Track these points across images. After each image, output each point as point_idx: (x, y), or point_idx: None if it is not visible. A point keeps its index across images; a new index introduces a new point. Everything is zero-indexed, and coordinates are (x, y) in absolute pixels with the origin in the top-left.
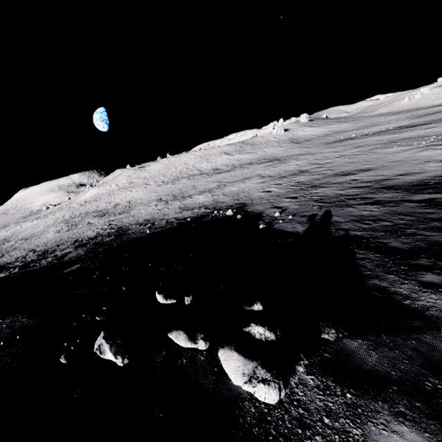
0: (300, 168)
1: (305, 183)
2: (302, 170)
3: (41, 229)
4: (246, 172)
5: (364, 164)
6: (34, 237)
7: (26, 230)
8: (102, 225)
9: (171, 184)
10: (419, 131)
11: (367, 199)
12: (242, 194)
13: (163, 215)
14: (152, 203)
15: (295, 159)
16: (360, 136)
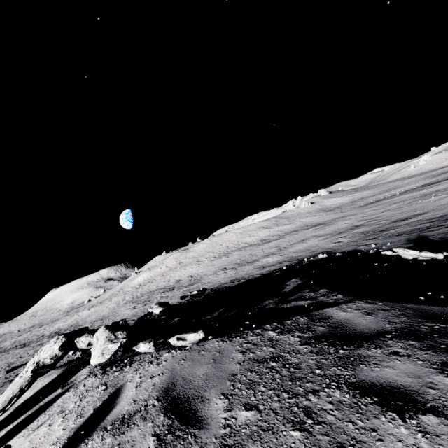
0: (352, 225)
1: (370, 231)
2: (355, 225)
3: (108, 311)
4: (298, 236)
5: (415, 211)
6: (110, 316)
7: (90, 316)
8: (182, 294)
9: (225, 257)
10: (445, 184)
11: (444, 225)
12: (313, 248)
13: (247, 274)
14: (219, 272)
15: (340, 220)
16: (389, 197)
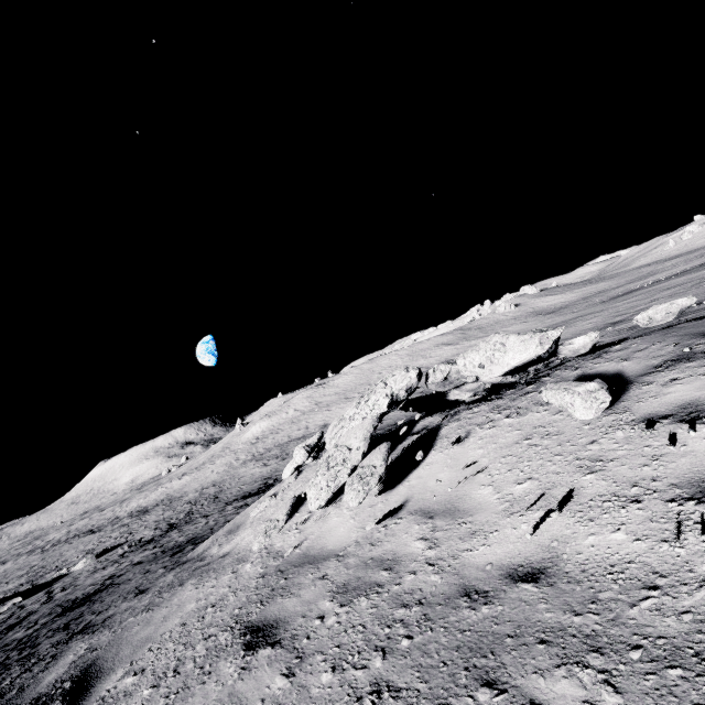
0: (605, 322)
1: None
2: (611, 322)
3: (219, 476)
4: None
5: None
6: (227, 480)
7: (187, 485)
8: None
9: None
10: None
11: None
12: None
13: None
14: None
15: (578, 320)
16: (649, 284)
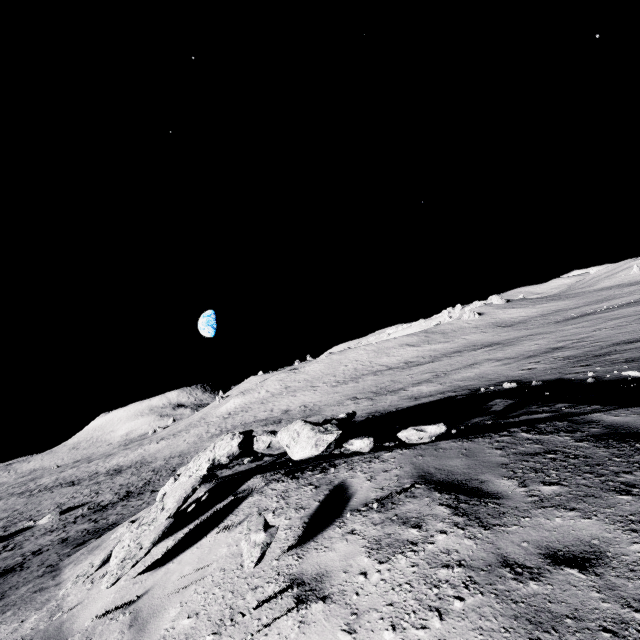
0: (547, 346)
1: (578, 355)
2: (553, 347)
3: (187, 446)
4: (463, 359)
5: None
6: (191, 452)
7: (161, 451)
8: None
9: (353, 383)
10: None
11: None
12: (490, 376)
13: (391, 406)
14: (347, 402)
15: (527, 339)
16: (602, 310)
